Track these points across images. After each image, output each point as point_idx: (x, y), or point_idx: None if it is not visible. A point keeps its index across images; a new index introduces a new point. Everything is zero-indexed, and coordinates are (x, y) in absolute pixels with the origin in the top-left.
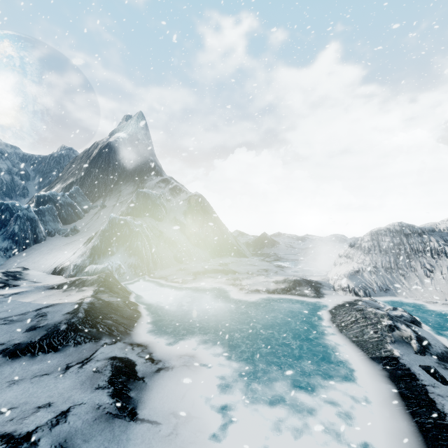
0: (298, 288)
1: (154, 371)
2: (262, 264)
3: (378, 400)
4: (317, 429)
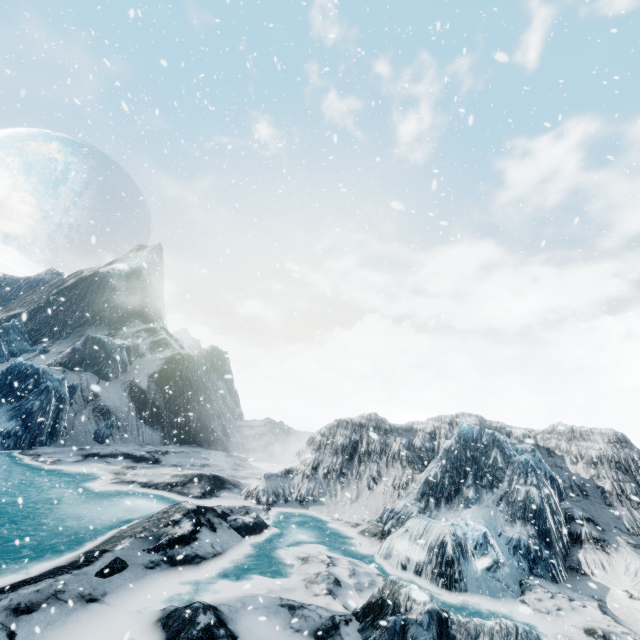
0: (190, 484)
1: None
2: (222, 459)
3: None
4: None
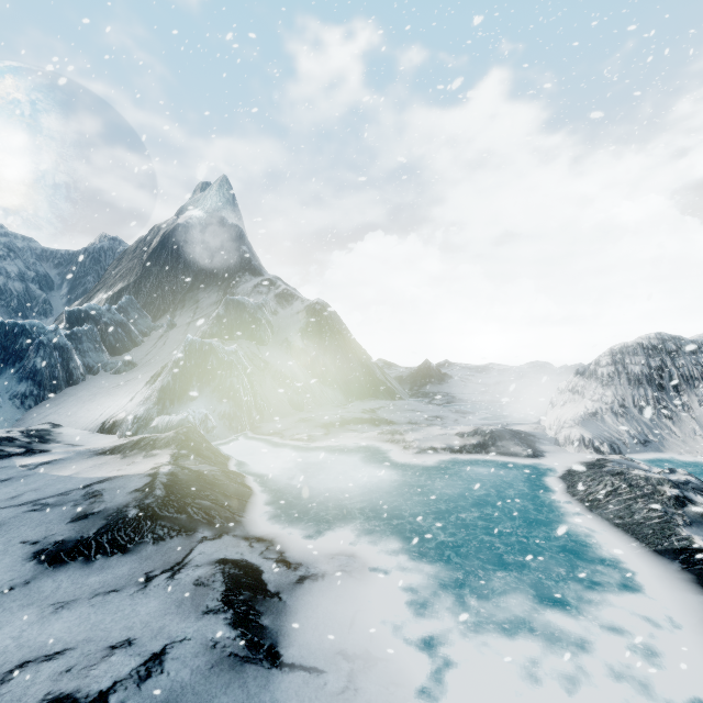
0: (500, 442)
1: (294, 581)
2: (429, 408)
3: (689, 622)
4: (596, 675)
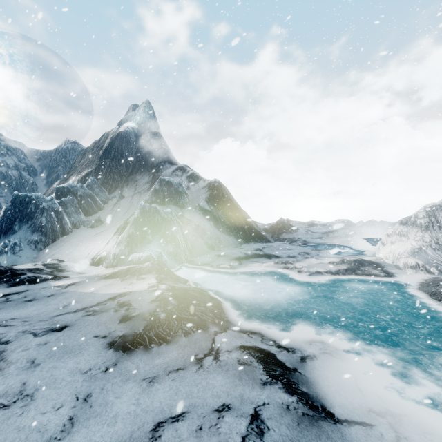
0: (362, 268)
1: (299, 360)
2: (295, 248)
3: None
4: None
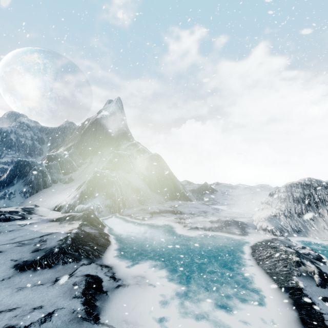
0: (228, 227)
1: (115, 287)
2: (202, 207)
3: (283, 322)
4: None
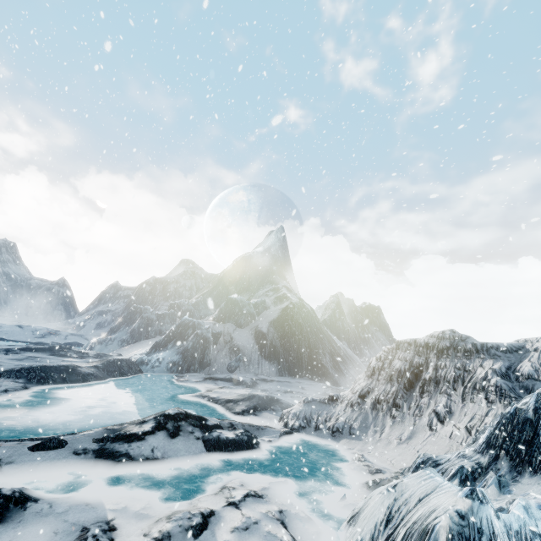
0: (241, 402)
1: None
2: (315, 389)
3: None
4: None
